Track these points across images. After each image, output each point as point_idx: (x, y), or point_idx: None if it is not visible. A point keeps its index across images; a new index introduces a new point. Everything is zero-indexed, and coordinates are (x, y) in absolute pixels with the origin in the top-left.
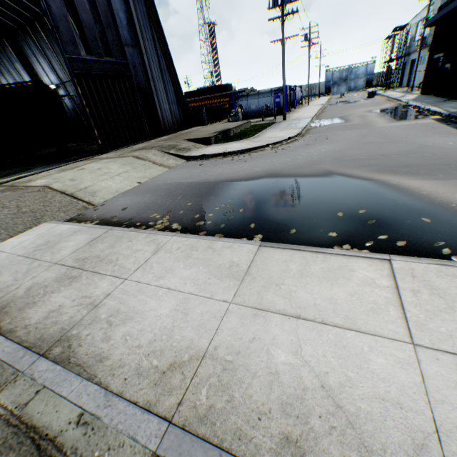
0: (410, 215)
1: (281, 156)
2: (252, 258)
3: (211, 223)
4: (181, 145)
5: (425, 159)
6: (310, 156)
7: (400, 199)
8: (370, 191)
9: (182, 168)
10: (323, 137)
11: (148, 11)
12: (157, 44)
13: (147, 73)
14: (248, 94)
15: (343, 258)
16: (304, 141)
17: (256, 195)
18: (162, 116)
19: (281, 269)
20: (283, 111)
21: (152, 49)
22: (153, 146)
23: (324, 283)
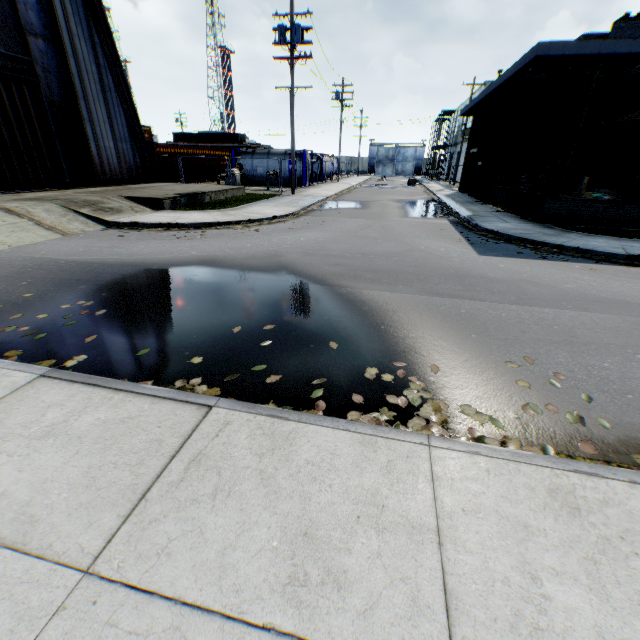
0: (323, 337)
1: (245, 238)
2: None
3: (27, 331)
4: (109, 203)
5: (403, 265)
6: (279, 244)
7: (331, 314)
8: (305, 300)
9: (86, 237)
10: (319, 222)
11: None
12: (99, 48)
13: (74, 86)
14: (255, 152)
15: (149, 401)
16: (292, 224)
17: (151, 290)
18: (100, 155)
19: (26, 421)
20: (292, 181)
21: (88, 53)
22: (60, 197)
23: (70, 448)
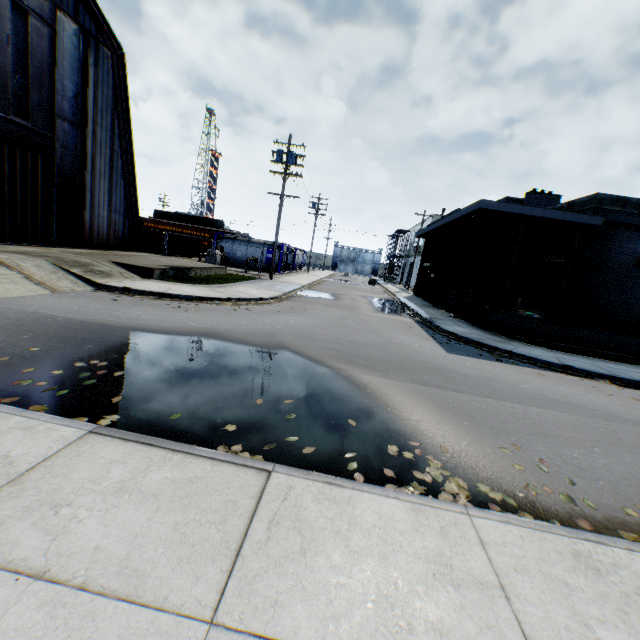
0: (340, 414)
1: (239, 315)
2: (54, 452)
3: (46, 386)
4: (99, 266)
5: (388, 355)
6: (272, 324)
7: (341, 394)
8: (313, 378)
9: (78, 296)
10: (302, 308)
11: (117, 98)
12: (117, 137)
13: (85, 162)
14: (237, 238)
15: (209, 463)
16: (278, 307)
17: (163, 356)
18: (92, 221)
19: (92, 476)
20: (271, 268)
21: (106, 139)
22: (48, 254)
23: (148, 504)
